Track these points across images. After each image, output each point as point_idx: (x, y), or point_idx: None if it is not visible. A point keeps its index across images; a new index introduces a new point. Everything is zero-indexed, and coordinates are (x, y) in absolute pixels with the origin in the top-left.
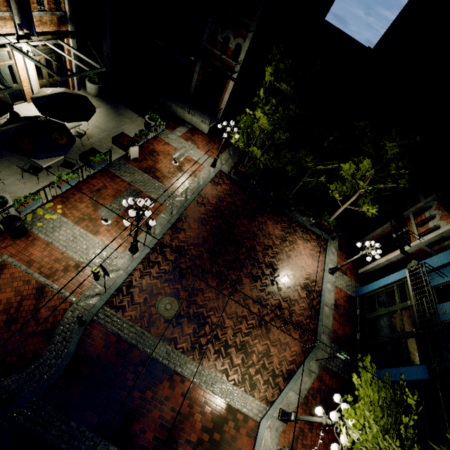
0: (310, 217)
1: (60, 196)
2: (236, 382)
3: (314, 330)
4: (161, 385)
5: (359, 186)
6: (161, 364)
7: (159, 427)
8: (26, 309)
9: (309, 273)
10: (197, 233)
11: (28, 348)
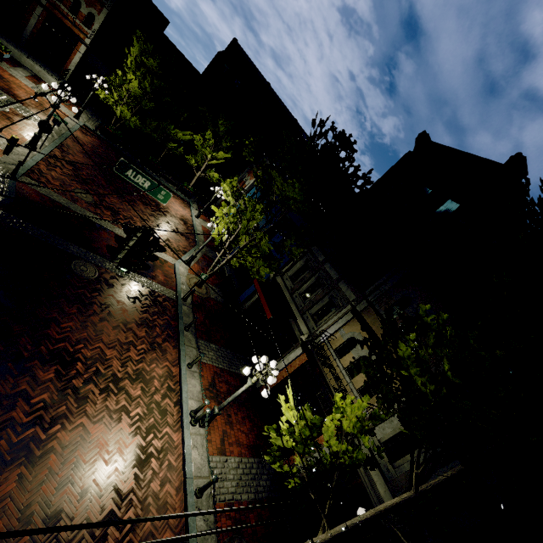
0: (174, 186)
1: None
2: None
3: (194, 240)
4: (101, 232)
5: (207, 155)
6: (96, 223)
7: None
8: None
9: (182, 214)
10: (85, 161)
11: None
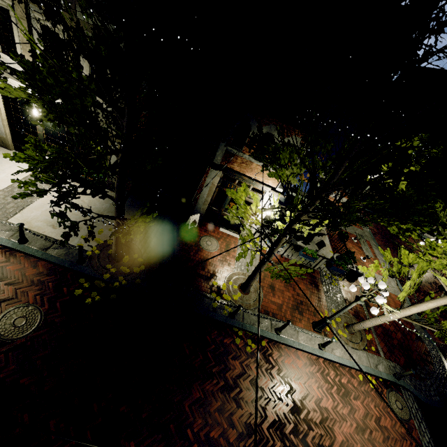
0: None
1: (332, 248)
2: None
3: None
4: None
5: None
6: None
7: None
8: (399, 325)
9: None
10: (393, 255)
11: (421, 348)
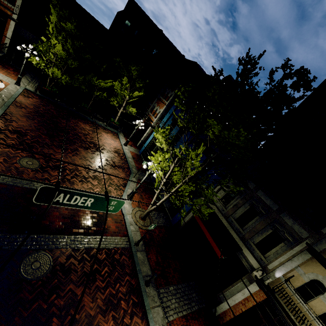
0: (104, 122)
1: None
2: (99, 191)
3: (128, 168)
4: None
5: (125, 95)
6: None
7: (63, 218)
8: None
9: (114, 146)
10: (29, 124)
11: None
